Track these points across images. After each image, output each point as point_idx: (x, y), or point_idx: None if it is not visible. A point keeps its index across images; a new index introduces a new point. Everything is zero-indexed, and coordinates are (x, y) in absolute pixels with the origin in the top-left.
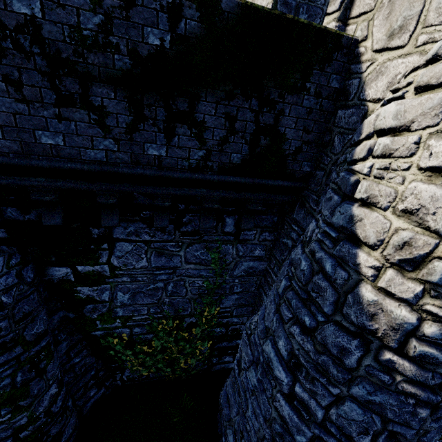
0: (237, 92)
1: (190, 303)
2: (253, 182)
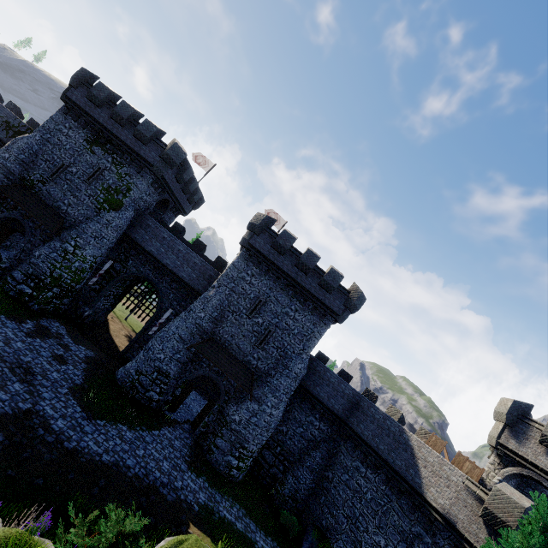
0: None
1: None
2: None
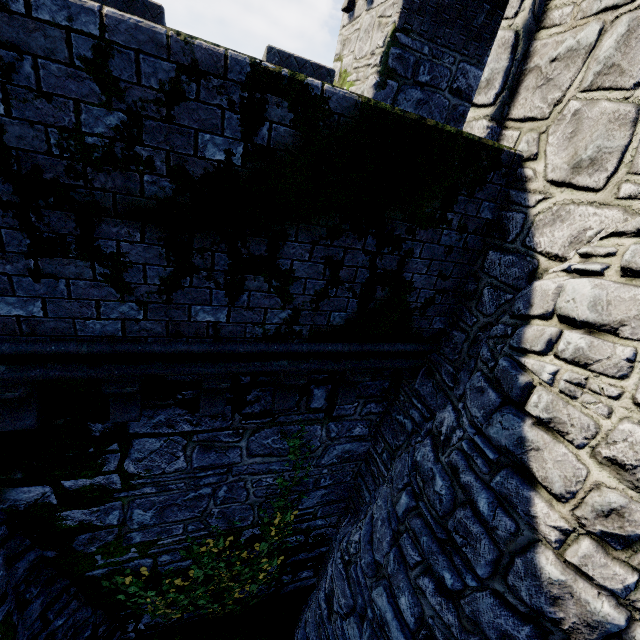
0: (346, 228)
1: (253, 509)
2: (362, 350)
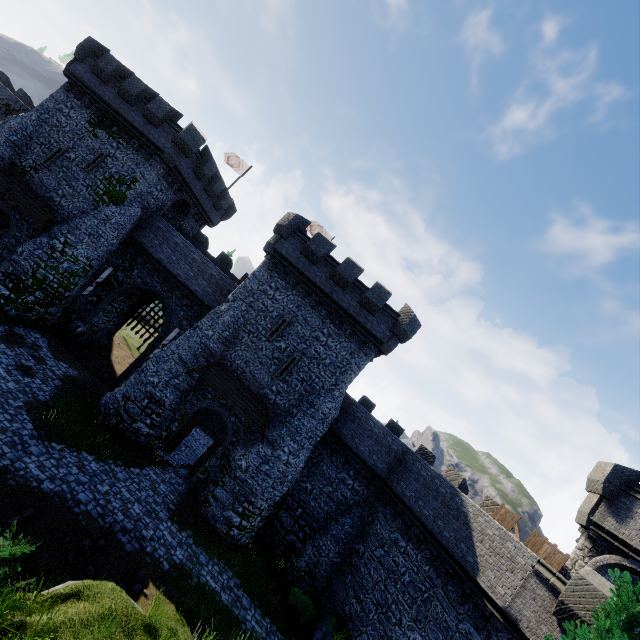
0: None
1: None
2: None
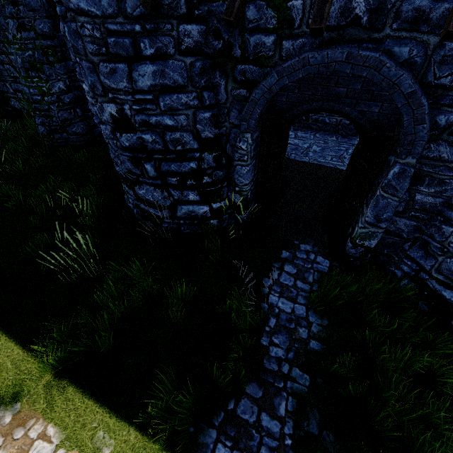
0: None
1: None
2: None
